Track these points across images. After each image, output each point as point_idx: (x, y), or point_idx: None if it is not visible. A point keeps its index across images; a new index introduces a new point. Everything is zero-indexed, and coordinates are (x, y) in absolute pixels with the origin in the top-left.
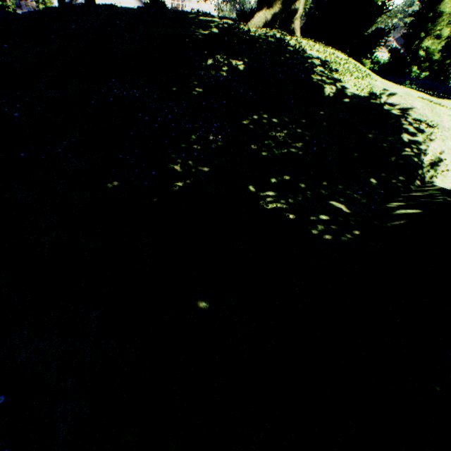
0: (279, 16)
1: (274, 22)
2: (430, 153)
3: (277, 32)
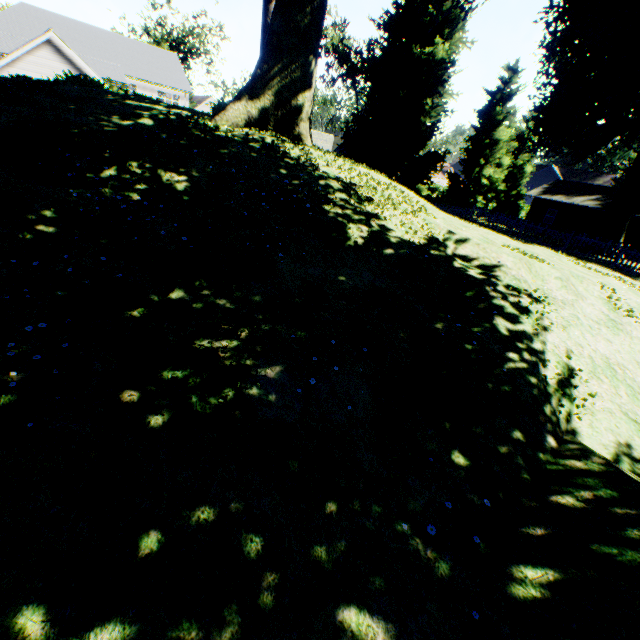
0: (272, 112)
1: (265, 120)
2: (553, 358)
3: (270, 135)
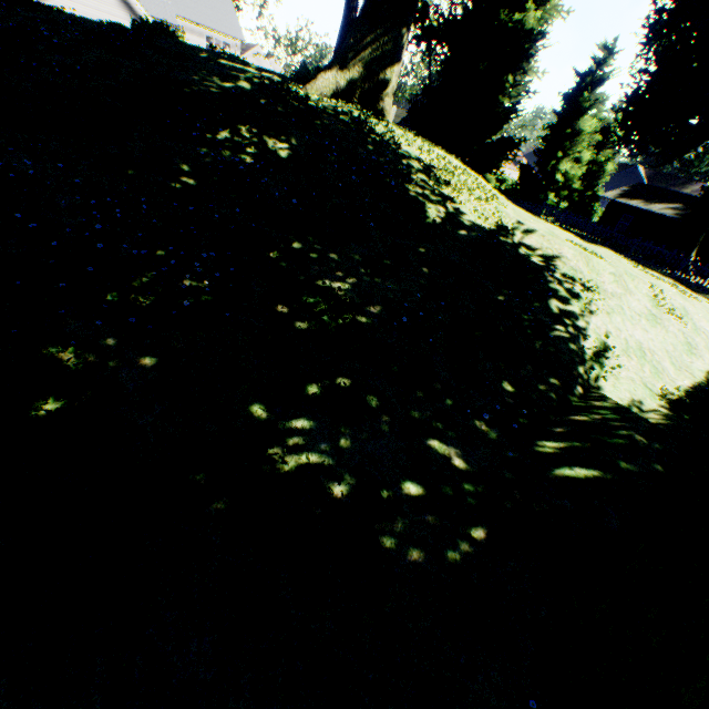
0: (360, 85)
1: (351, 92)
2: (593, 335)
3: (355, 109)
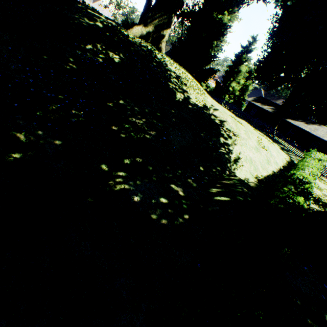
0: (152, 35)
1: (148, 37)
2: (235, 153)
3: (149, 45)
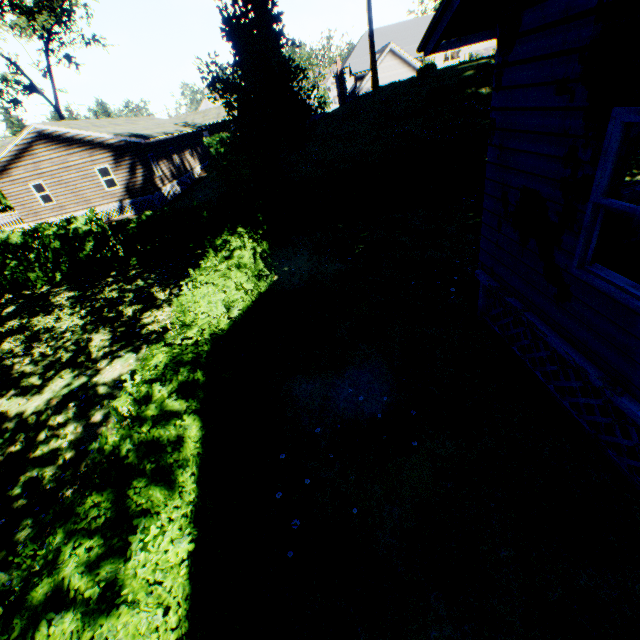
0: None
1: None
2: None
3: None
